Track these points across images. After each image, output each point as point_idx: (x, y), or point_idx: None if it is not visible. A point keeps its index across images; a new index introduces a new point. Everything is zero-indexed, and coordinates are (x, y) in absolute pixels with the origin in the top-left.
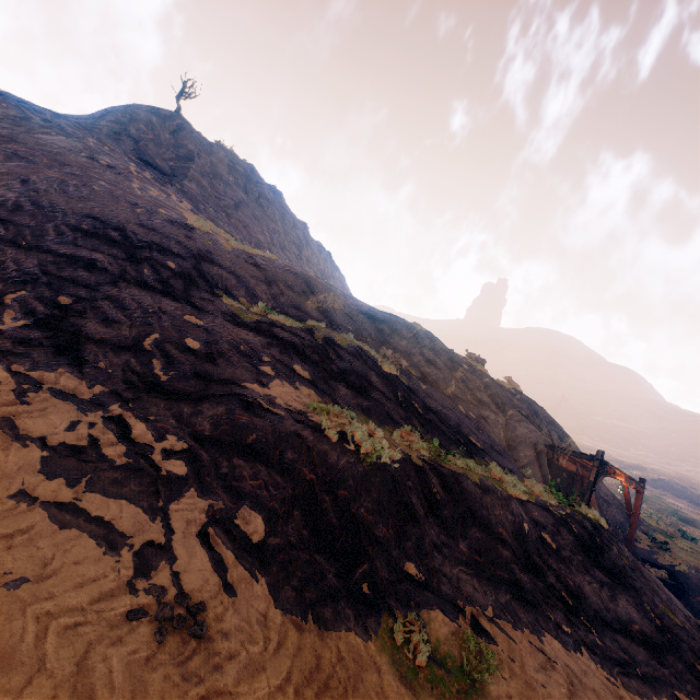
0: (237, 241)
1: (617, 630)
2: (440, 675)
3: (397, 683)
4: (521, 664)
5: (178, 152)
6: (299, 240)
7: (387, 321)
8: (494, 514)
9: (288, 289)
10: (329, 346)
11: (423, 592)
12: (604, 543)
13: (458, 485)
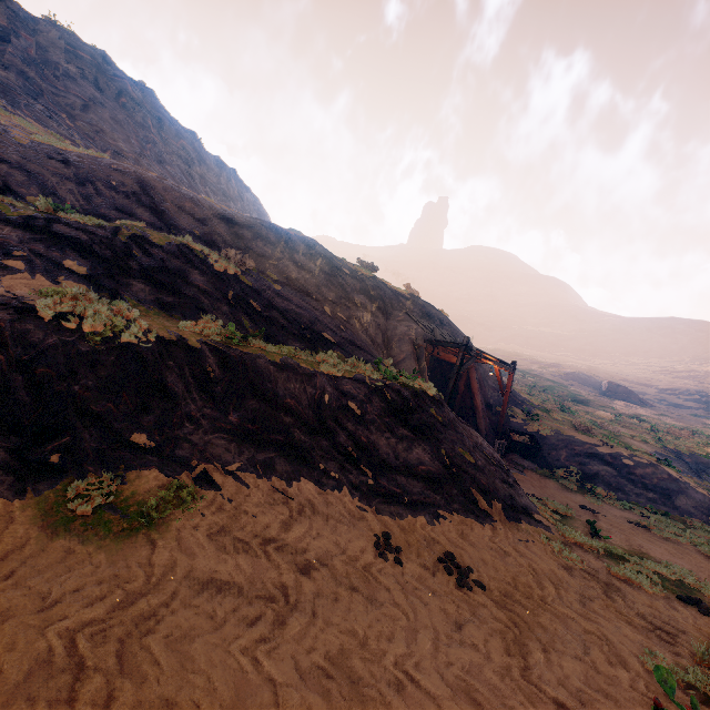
0: (78, 146)
1: (401, 472)
2: (109, 519)
3: (32, 530)
4: (240, 503)
5: None
6: (186, 152)
7: (251, 225)
8: (286, 388)
9: (110, 189)
10: (137, 243)
11: (146, 456)
12: (420, 406)
13: (243, 363)
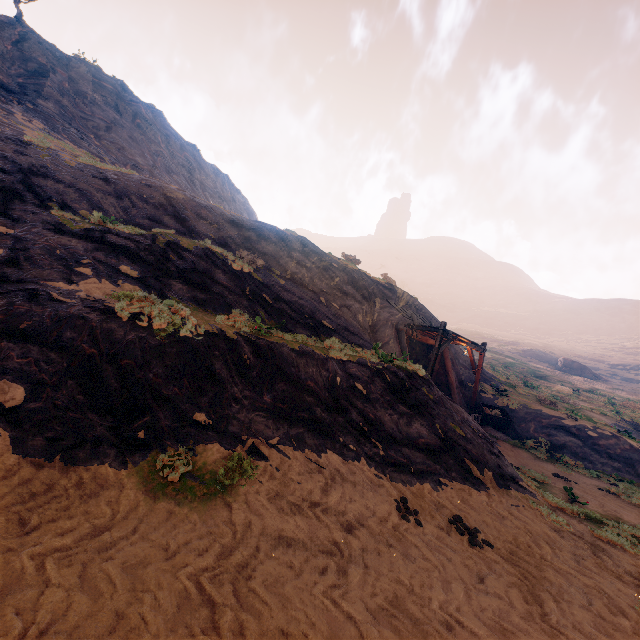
0: (106, 162)
1: (404, 444)
2: (192, 485)
3: (139, 494)
4: (286, 472)
5: (27, 67)
6: (188, 162)
7: (255, 228)
8: (306, 371)
9: (142, 201)
10: (172, 249)
11: (207, 432)
12: (414, 386)
13: (271, 351)
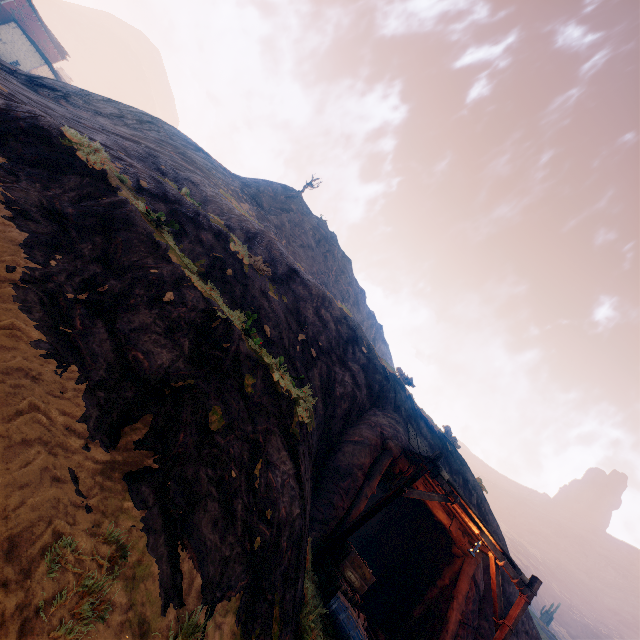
0: None
1: (113, 334)
2: None
3: None
4: None
5: (283, 206)
6: (347, 293)
7: (307, 279)
8: (132, 238)
9: (237, 222)
10: (198, 211)
11: None
12: (238, 357)
13: (128, 211)
